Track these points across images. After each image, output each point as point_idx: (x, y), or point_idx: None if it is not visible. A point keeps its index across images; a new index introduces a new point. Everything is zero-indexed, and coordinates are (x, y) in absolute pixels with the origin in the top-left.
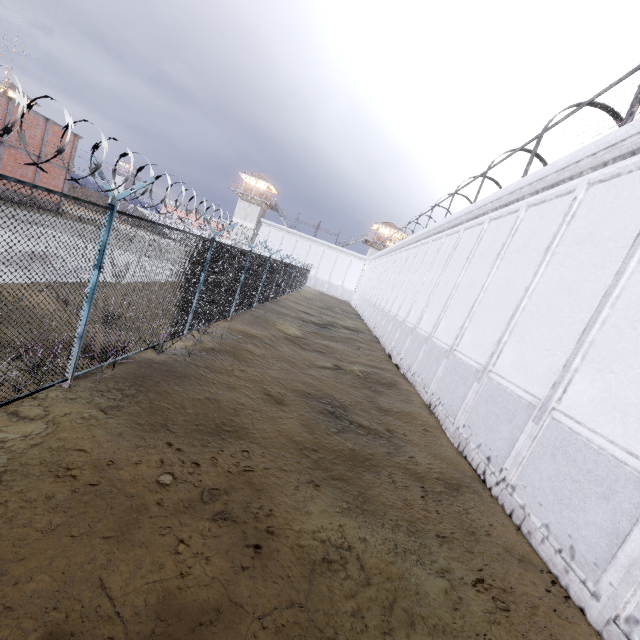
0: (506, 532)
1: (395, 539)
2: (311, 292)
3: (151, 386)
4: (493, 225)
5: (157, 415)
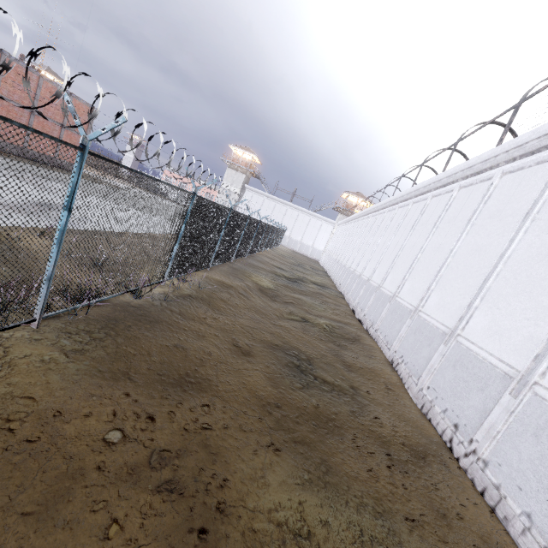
0: (479, 515)
1: (360, 523)
2: (285, 250)
3: (121, 330)
4: (463, 192)
5: (121, 361)
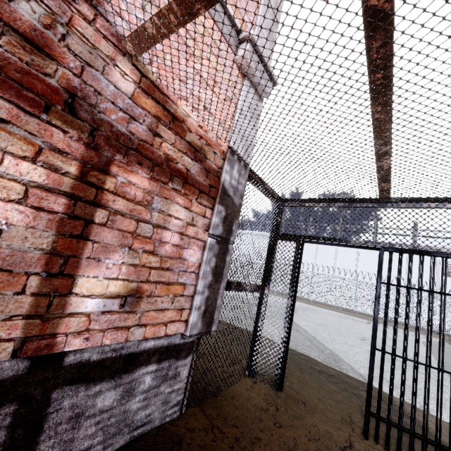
0: None
1: None
2: None
3: None
4: (364, 251)
5: None
